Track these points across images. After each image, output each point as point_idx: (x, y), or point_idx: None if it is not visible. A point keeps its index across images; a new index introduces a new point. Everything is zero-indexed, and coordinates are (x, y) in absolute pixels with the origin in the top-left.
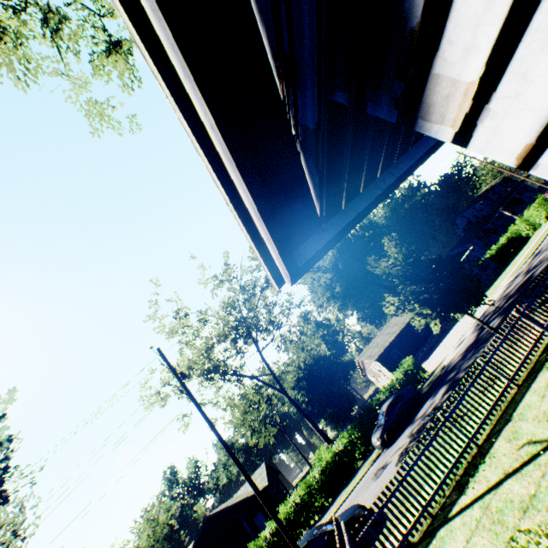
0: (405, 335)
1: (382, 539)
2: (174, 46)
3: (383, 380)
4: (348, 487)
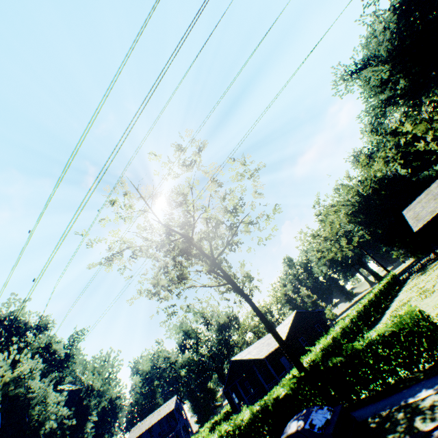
0: None
1: None
2: None
3: None
4: None
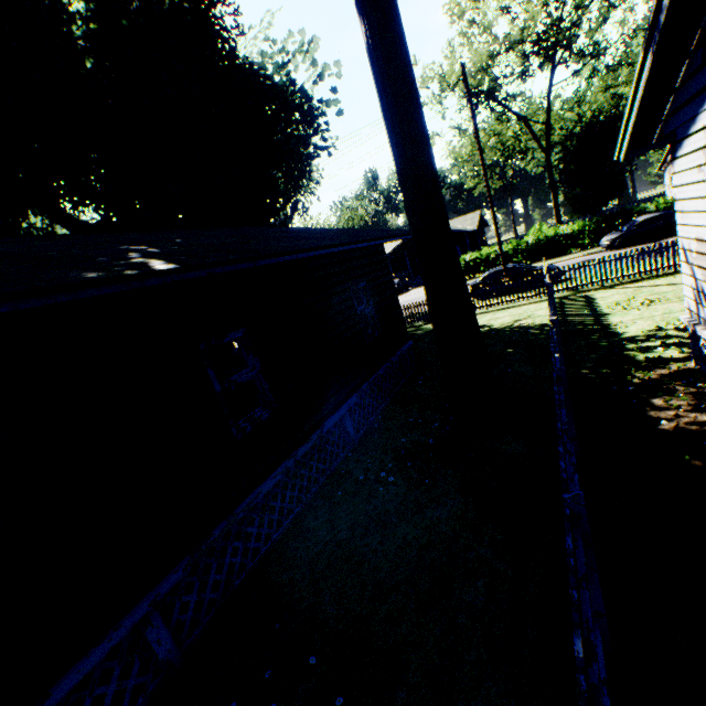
0: None
1: (560, 285)
2: (632, 122)
3: None
4: (550, 261)
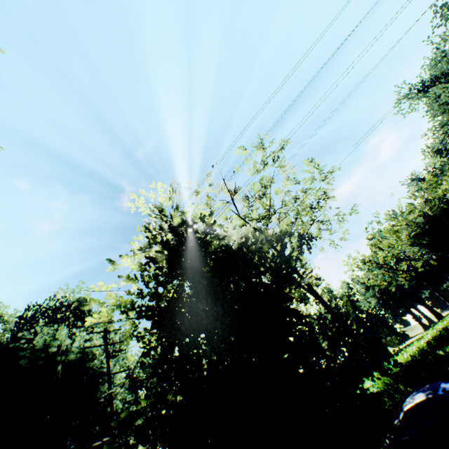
0: None
1: None
2: None
3: None
4: None
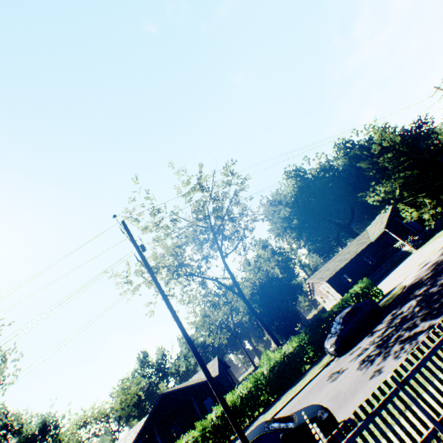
0: (356, 262)
1: None
2: None
3: (329, 301)
4: (295, 387)
